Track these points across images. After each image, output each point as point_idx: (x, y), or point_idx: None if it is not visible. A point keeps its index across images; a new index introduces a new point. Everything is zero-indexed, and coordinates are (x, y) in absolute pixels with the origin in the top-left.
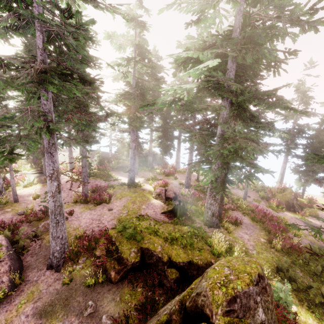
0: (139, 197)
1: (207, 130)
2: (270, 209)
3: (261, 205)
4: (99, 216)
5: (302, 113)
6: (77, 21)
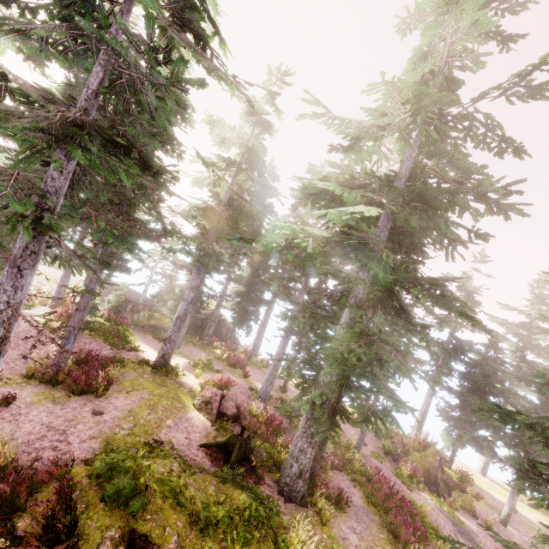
0: (167, 399)
1: (326, 309)
2: (398, 480)
3: (385, 469)
4: (67, 424)
5: (485, 329)
6: (174, 71)
